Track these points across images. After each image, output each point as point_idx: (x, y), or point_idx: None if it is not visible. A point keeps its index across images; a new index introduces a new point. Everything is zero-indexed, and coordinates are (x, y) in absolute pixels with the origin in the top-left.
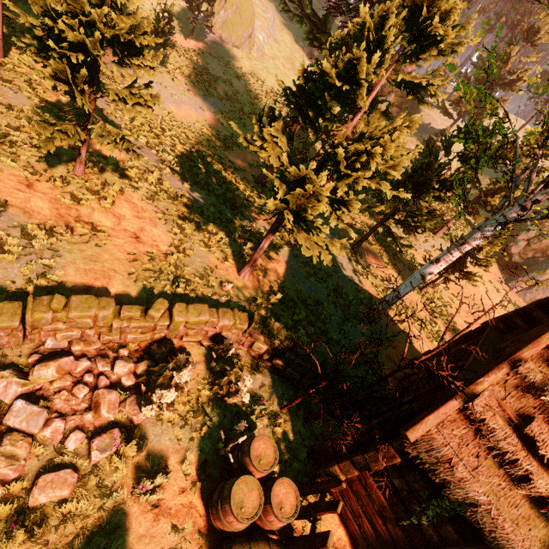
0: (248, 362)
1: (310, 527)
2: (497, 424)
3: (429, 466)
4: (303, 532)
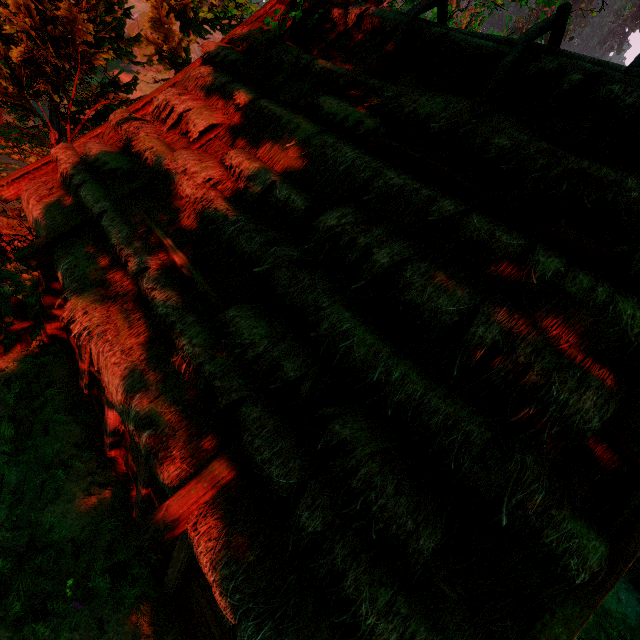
0: (14, 267)
1: (21, 370)
2: (65, 155)
3: (30, 222)
4: (5, 369)
